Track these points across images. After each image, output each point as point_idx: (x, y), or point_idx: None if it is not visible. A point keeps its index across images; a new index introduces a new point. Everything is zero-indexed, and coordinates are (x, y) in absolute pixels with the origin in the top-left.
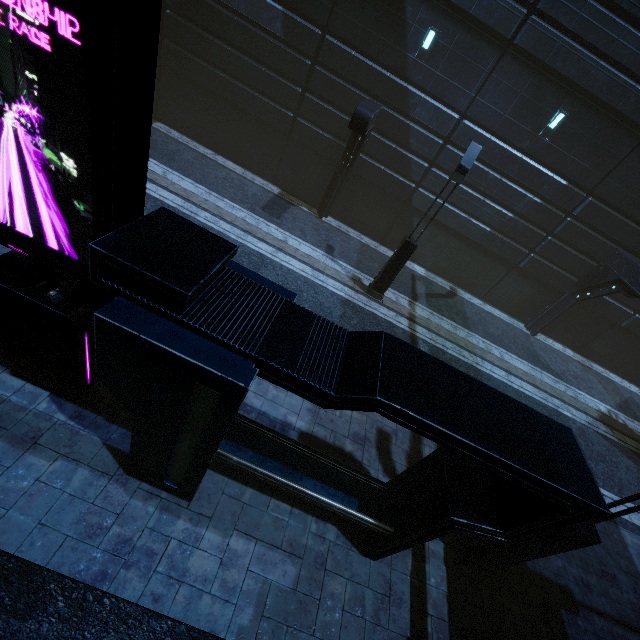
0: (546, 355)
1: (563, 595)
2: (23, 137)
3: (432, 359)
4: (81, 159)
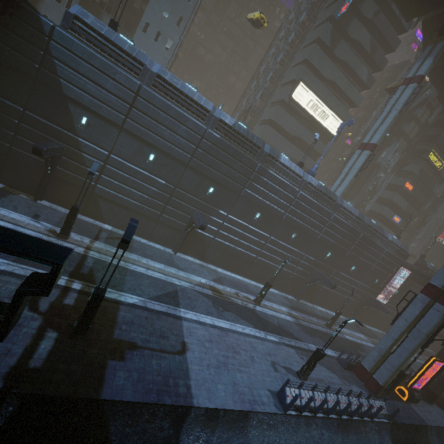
0: (179, 262)
1: (130, 345)
2: None
3: (3, 227)
4: None
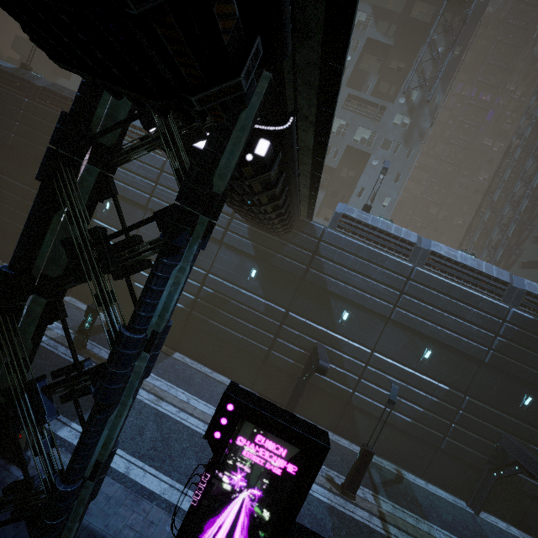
0: None
1: None
2: (246, 501)
3: None
4: (274, 512)
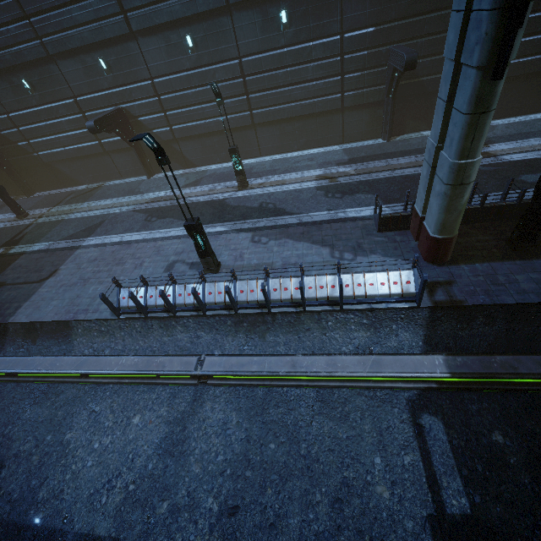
0: (146, 185)
1: None
2: None
3: None
4: None
